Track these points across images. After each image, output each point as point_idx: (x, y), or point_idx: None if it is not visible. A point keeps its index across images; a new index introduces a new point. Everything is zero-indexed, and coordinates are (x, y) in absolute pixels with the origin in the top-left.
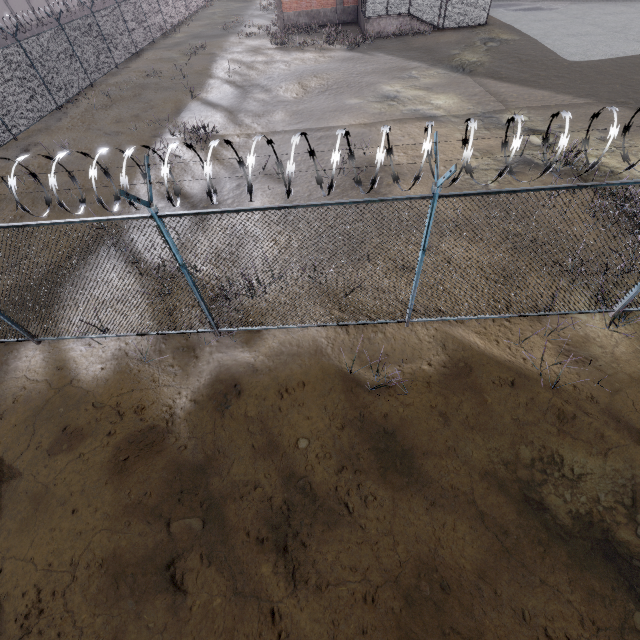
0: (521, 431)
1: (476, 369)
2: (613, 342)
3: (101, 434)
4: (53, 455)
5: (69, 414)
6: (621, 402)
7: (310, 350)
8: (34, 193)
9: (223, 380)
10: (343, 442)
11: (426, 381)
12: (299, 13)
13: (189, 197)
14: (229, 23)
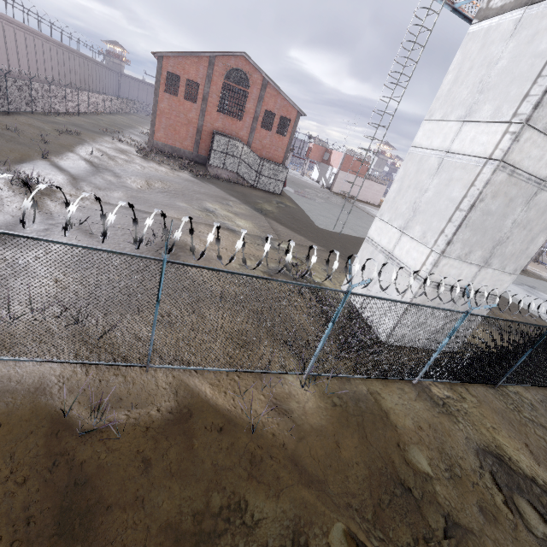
0: (217, 476)
1: (195, 415)
2: (306, 399)
3: None
4: None
5: None
6: (302, 448)
7: (31, 387)
8: None
9: None
10: (16, 501)
11: (147, 426)
12: (166, 145)
13: None
14: (110, 129)
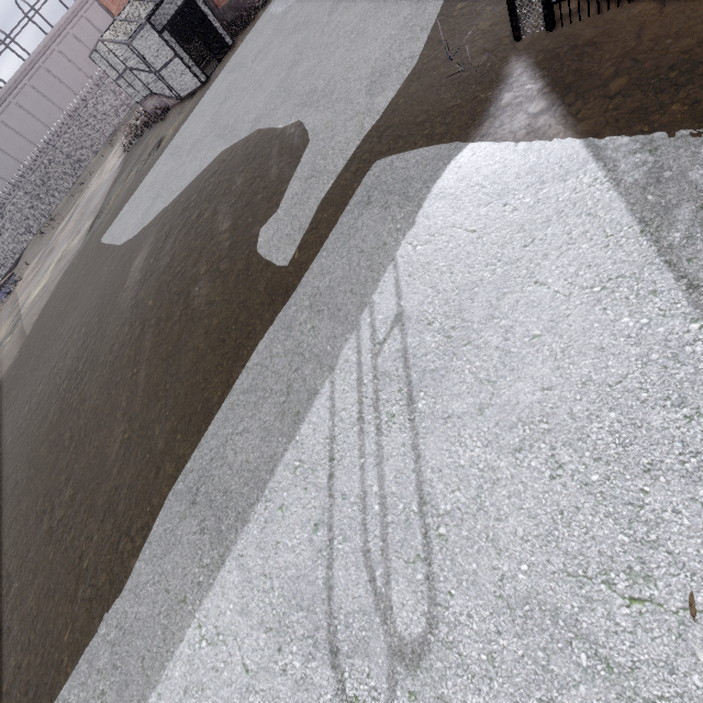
0: None
1: None
2: None
3: None
4: None
5: None
6: None
7: None
8: None
9: None
10: None
11: None
12: None
13: None
14: None
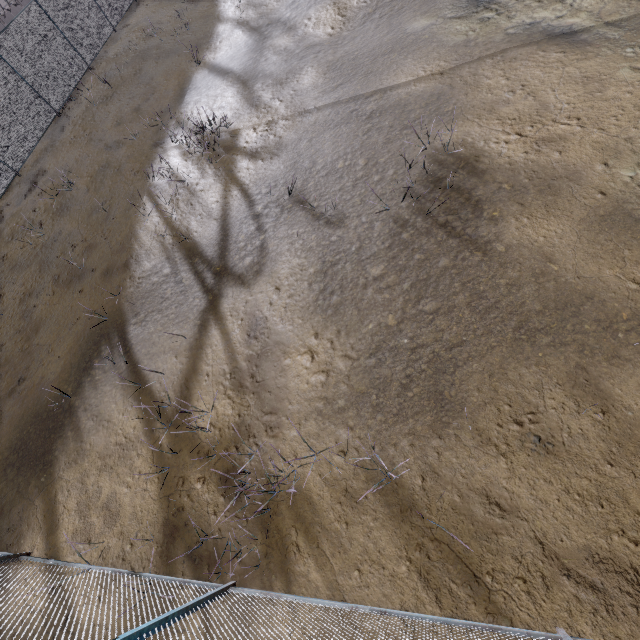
0: None
1: None
2: None
3: None
4: None
5: None
6: None
7: None
8: (41, 254)
9: None
10: None
11: None
12: None
13: (198, 253)
14: None
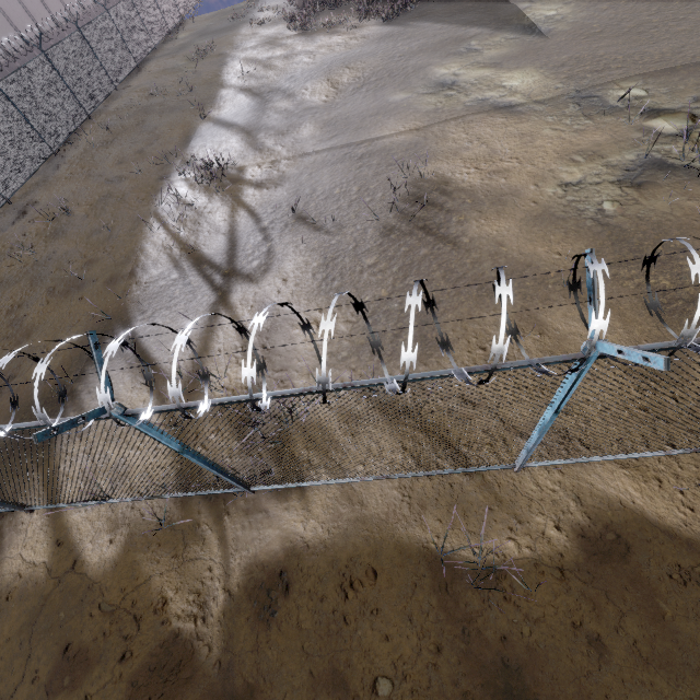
0: None
1: (637, 549)
2: None
3: (110, 660)
4: (52, 695)
5: (71, 623)
6: None
7: (379, 512)
8: (32, 271)
9: (263, 563)
10: (441, 675)
11: (557, 566)
12: None
13: (206, 261)
14: (239, 9)
